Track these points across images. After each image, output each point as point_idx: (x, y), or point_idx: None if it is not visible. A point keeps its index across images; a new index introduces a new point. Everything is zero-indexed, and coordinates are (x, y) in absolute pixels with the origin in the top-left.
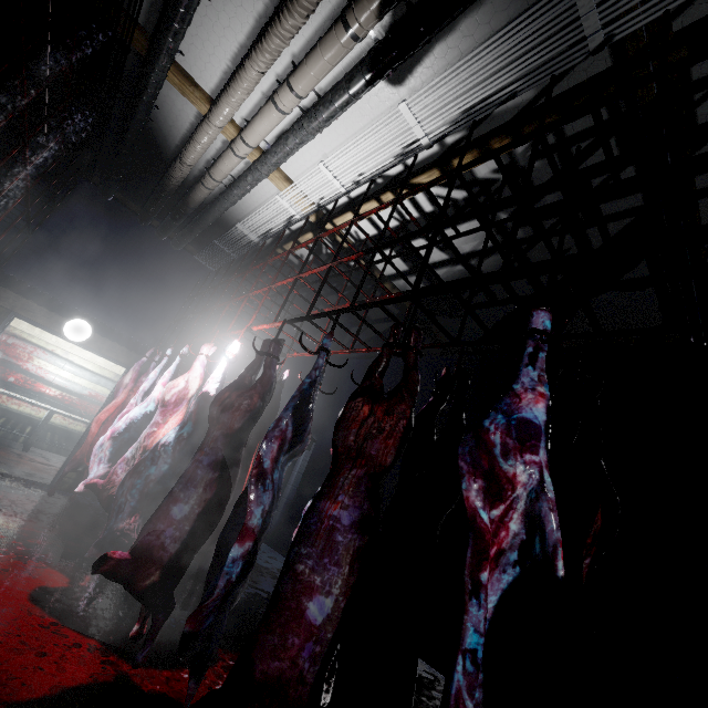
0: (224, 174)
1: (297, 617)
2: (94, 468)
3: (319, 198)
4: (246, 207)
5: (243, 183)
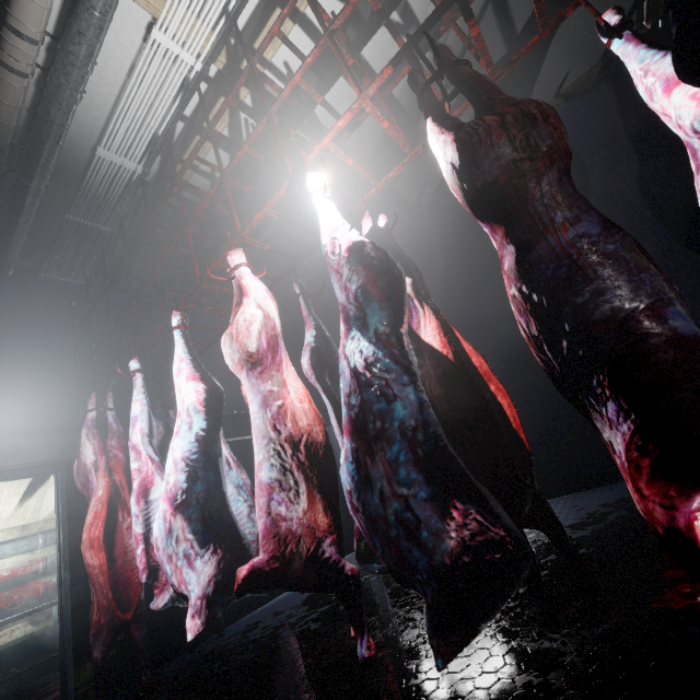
0: (40, 12)
1: None
2: (188, 580)
3: (219, 13)
4: (98, 108)
5: (87, 16)
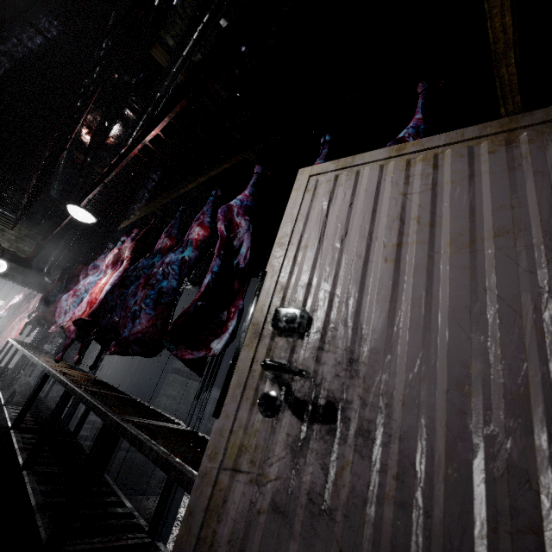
0: None
1: (3, 325)
2: None
3: None
4: None
5: None
